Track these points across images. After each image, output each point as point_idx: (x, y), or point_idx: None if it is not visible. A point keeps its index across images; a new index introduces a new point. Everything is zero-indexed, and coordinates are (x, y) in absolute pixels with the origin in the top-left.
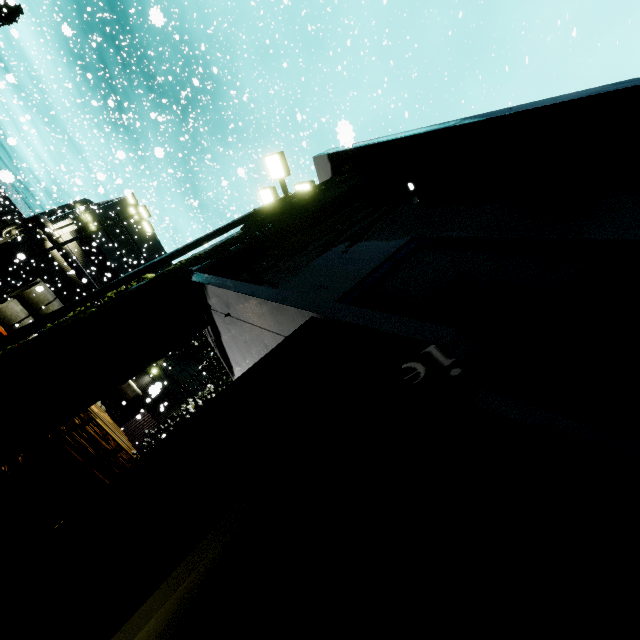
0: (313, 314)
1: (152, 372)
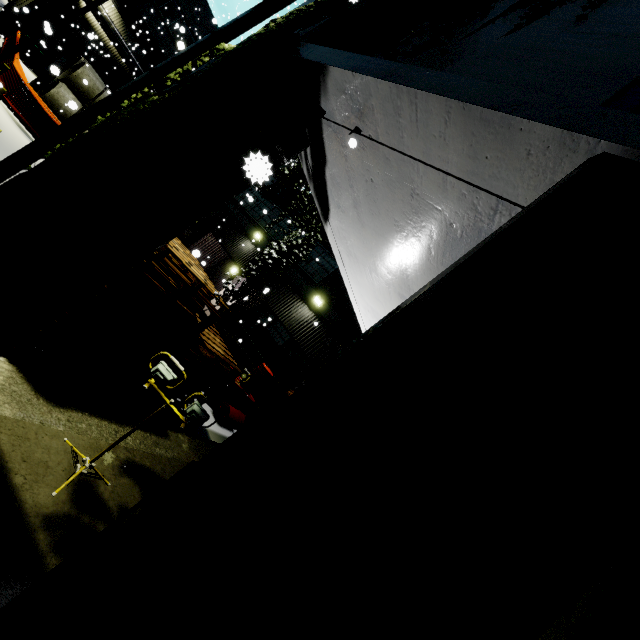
0: (613, 148)
1: None
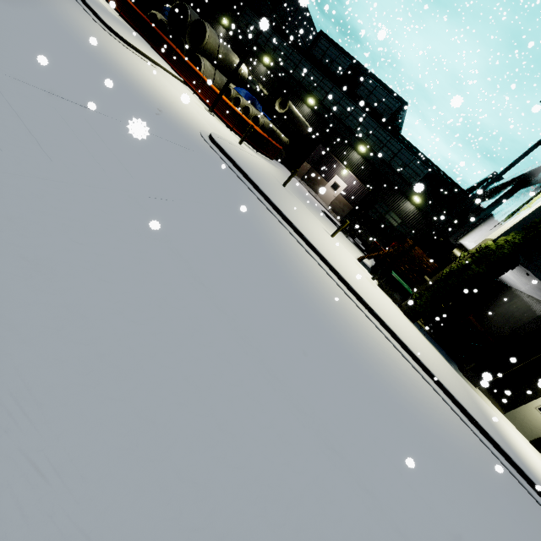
0: None
1: (308, 102)
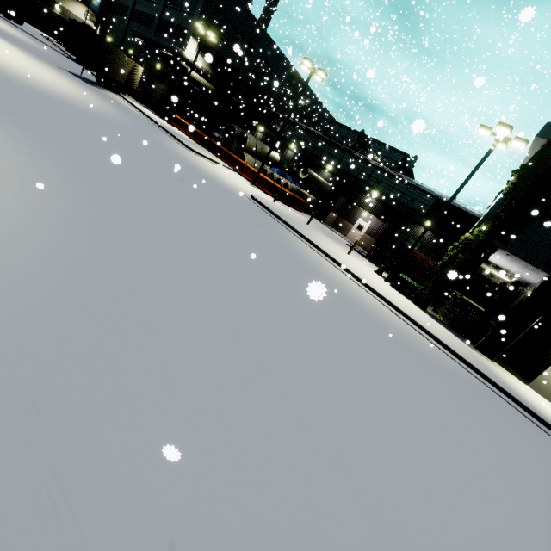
0: None
1: (327, 168)
